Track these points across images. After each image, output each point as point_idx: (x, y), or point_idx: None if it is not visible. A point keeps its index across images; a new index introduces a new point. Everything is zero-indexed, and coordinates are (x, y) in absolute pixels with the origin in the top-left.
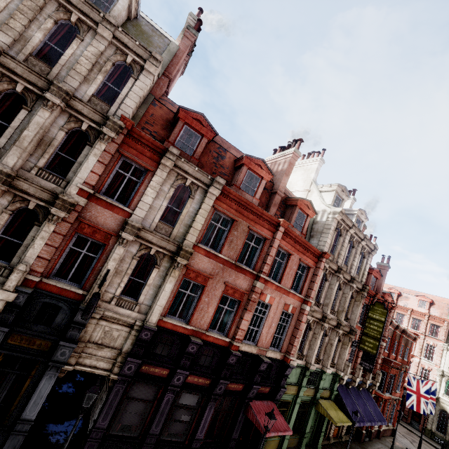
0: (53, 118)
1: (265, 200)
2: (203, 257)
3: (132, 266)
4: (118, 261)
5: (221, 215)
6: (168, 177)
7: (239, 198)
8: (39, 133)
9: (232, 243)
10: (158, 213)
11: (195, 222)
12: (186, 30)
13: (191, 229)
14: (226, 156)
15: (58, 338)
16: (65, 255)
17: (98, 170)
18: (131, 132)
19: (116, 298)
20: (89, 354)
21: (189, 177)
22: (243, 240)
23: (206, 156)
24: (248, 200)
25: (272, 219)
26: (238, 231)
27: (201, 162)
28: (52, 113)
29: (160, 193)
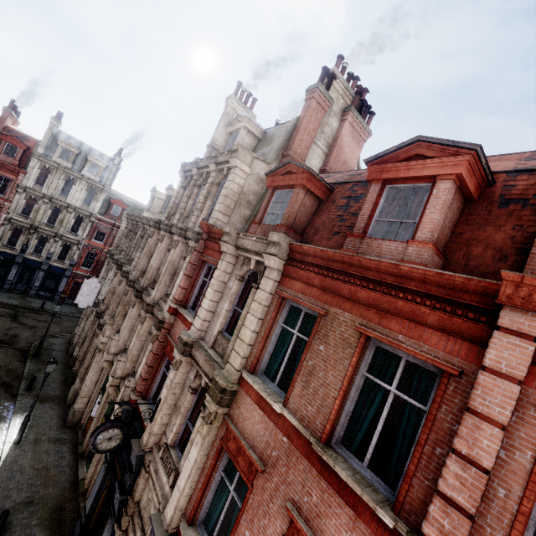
0: (179, 252)
1: (513, 235)
2: (253, 407)
3: (185, 401)
4: (170, 389)
5: (300, 307)
6: (235, 267)
7: (325, 256)
8: (168, 267)
9: (313, 376)
10: (219, 321)
11: (243, 328)
12: (306, 94)
13: (237, 342)
14: (366, 191)
15: (124, 477)
16: (160, 376)
17: (182, 282)
18: (210, 234)
19: (163, 447)
20: (133, 525)
21: (251, 255)
22: (343, 372)
23: (326, 213)
24: (343, 254)
25: (455, 288)
26: (328, 342)
27: (315, 226)
28: (176, 248)
29: (226, 292)
